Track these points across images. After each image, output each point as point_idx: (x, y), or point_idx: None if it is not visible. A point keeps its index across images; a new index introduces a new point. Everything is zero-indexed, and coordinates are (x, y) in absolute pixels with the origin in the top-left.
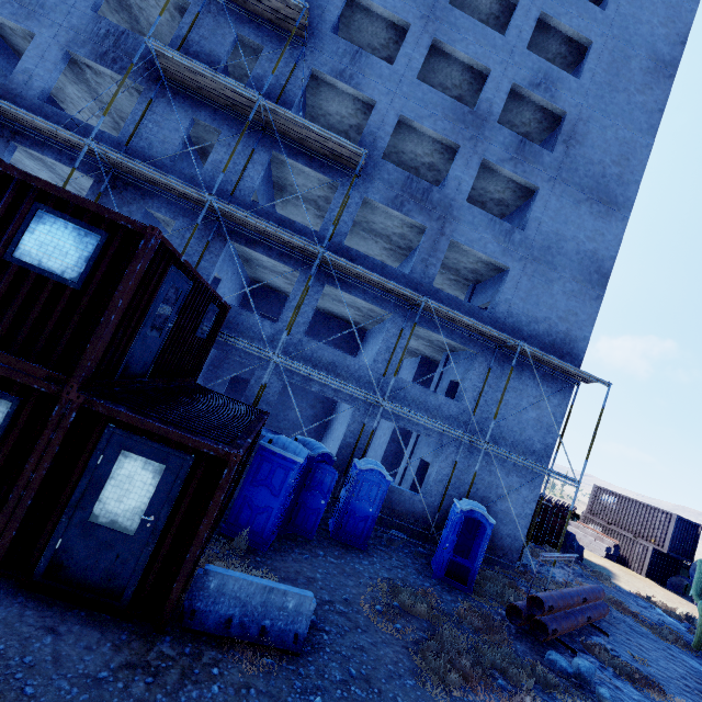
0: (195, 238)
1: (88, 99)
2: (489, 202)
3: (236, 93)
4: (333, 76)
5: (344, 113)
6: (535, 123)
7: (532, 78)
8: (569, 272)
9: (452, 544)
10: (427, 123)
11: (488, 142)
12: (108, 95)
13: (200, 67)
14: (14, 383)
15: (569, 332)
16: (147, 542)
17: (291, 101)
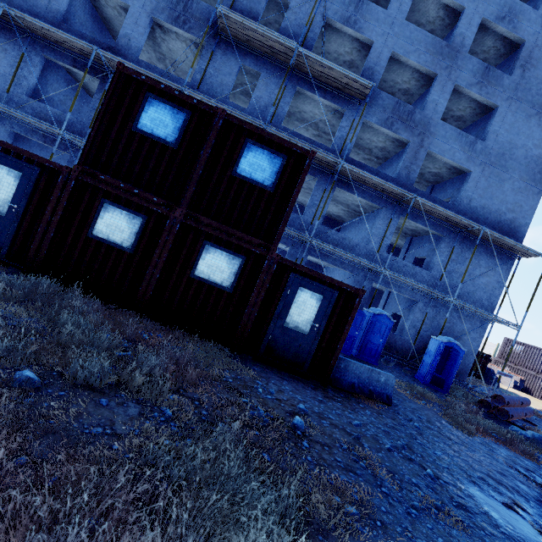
0: None
1: (150, 51)
2: (450, 118)
3: (277, 43)
4: (342, 22)
5: (342, 51)
6: (494, 50)
7: (498, 12)
8: (518, 173)
9: (436, 363)
10: (412, 57)
11: (460, 70)
12: (168, 48)
13: (254, 25)
14: (242, 248)
15: (514, 220)
16: (315, 338)
17: (310, 46)
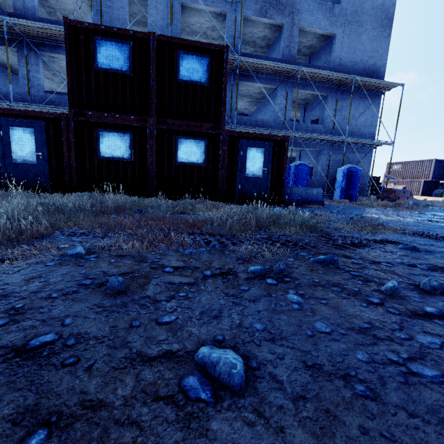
0: None
1: (39, 8)
2: None
3: None
4: None
5: None
6: None
7: None
8: (370, 24)
9: (344, 184)
10: None
11: None
12: (55, 0)
13: None
14: (202, 133)
15: (375, 64)
16: (267, 178)
17: None
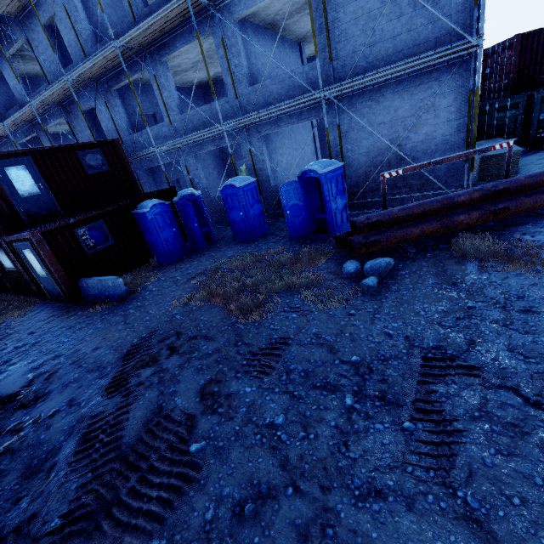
0: (103, 106)
1: None
2: None
3: None
4: None
5: None
6: None
7: None
8: None
9: (300, 209)
10: None
11: None
12: None
13: None
14: None
15: None
16: (51, 278)
17: None
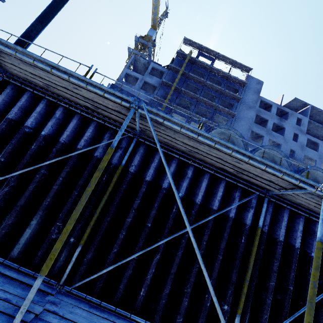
0: None
1: None
2: None
3: None
4: None
5: None
6: None
7: None
8: None
9: None
10: None
11: None
12: None
13: None
14: None
15: None
16: None
17: None
